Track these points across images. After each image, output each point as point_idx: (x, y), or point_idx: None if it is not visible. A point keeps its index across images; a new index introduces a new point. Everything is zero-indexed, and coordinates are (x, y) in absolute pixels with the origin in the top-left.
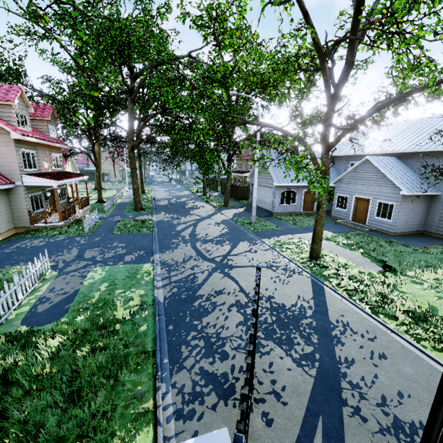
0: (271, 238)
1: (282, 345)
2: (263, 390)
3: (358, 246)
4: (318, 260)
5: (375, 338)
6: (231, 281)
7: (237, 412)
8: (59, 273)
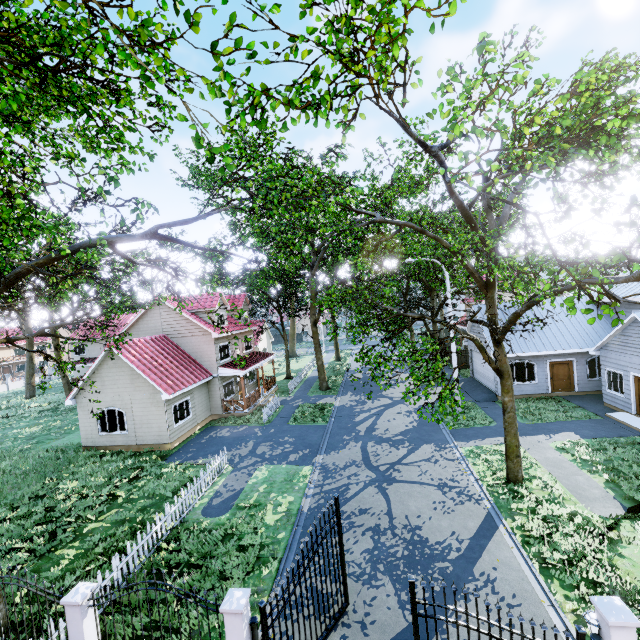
0: (471, 441)
1: (396, 583)
2: (354, 617)
3: (610, 467)
4: (517, 484)
5: (517, 606)
6: (383, 499)
7: (323, 627)
8: (234, 468)
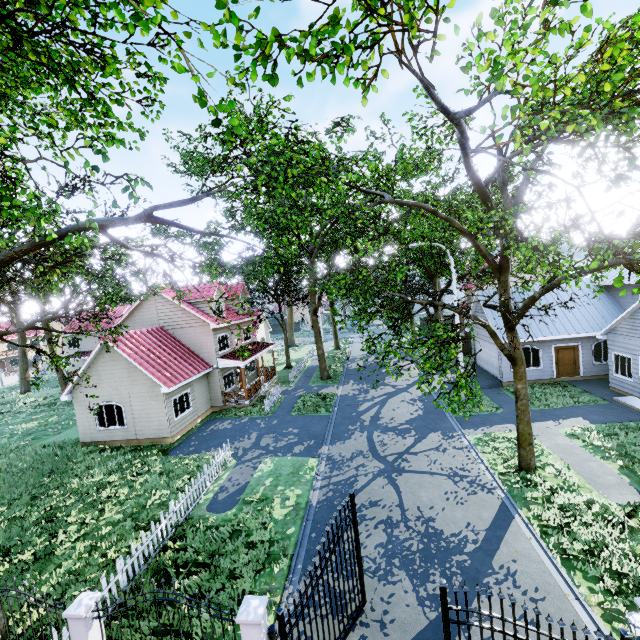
0: (478, 428)
1: (414, 579)
2: (372, 616)
3: (623, 453)
4: (530, 472)
5: (541, 600)
6: (393, 491)
7: (340, 627)
8: (238, 461)
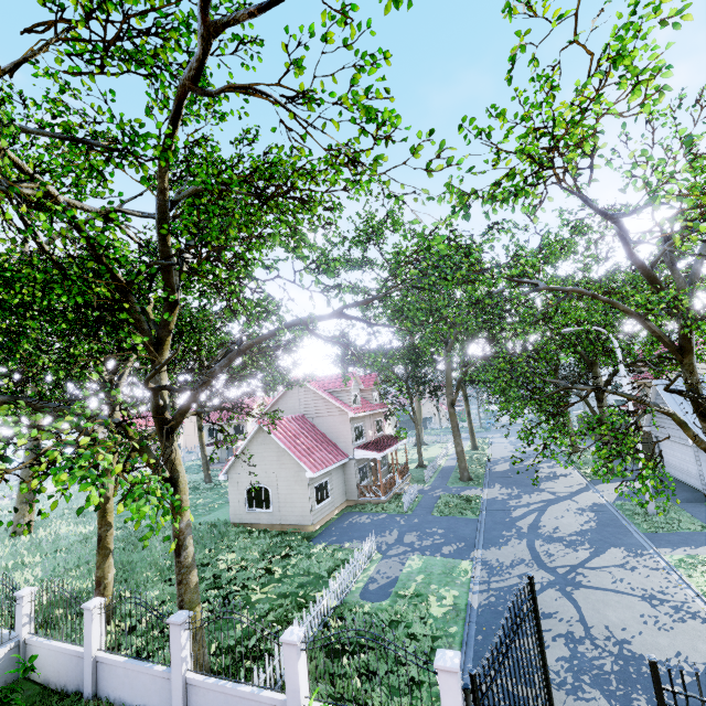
0: (678, 548)
1: (611, 700)
2: None
3: None
4: None
5: None
6: (570, 605)
7: None
8: (383, 555)
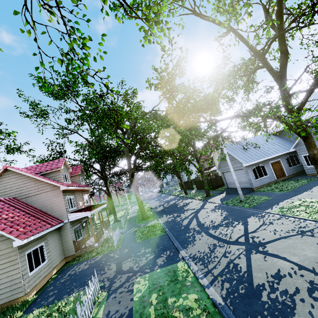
0: (272, 207)
1: None
2: None
3: None
4: None
5: None
6: (277, 259)
7: None
8: (108, 292)
